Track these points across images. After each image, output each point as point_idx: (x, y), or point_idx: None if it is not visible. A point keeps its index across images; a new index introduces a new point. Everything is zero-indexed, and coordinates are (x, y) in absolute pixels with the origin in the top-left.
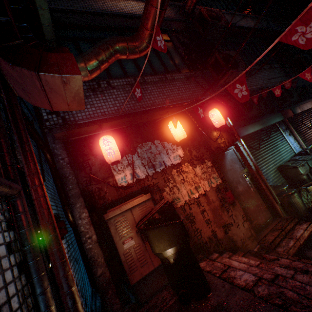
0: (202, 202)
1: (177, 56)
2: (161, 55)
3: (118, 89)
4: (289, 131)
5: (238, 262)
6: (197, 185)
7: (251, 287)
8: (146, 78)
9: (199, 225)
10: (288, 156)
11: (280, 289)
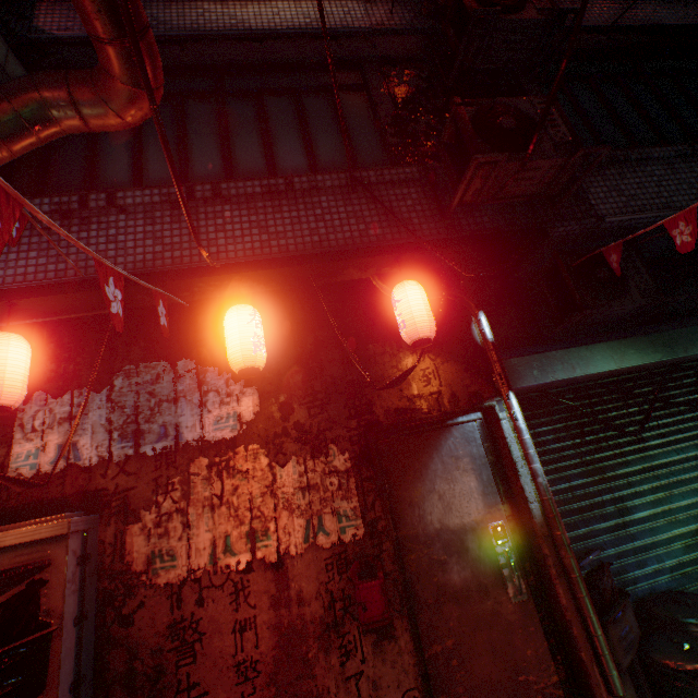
0: (257, 589)
1: (366, 127)
2: (314, 125)
3: (132, 215)
4: None
5: None
6: (262, 526)
7: None
8: (226, 185)
9: (207, 674)
10: None
11: None
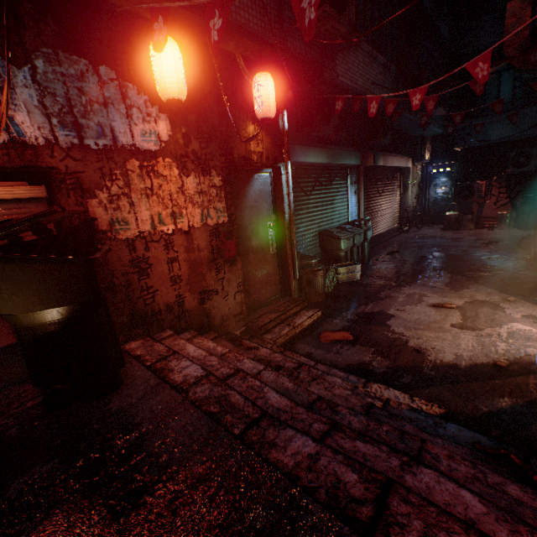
0: (178, 244)
1: None
2: None
3: None
4: (357, 188)
5: (197, 347)
6: (179, 211)
7: (189, 386)
8: None
9: (156, 283)
10: (340, 221)
11: (227, 392)
